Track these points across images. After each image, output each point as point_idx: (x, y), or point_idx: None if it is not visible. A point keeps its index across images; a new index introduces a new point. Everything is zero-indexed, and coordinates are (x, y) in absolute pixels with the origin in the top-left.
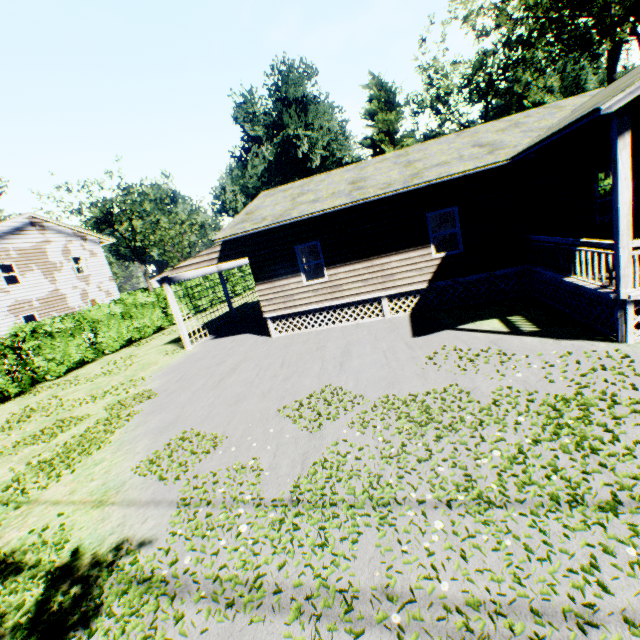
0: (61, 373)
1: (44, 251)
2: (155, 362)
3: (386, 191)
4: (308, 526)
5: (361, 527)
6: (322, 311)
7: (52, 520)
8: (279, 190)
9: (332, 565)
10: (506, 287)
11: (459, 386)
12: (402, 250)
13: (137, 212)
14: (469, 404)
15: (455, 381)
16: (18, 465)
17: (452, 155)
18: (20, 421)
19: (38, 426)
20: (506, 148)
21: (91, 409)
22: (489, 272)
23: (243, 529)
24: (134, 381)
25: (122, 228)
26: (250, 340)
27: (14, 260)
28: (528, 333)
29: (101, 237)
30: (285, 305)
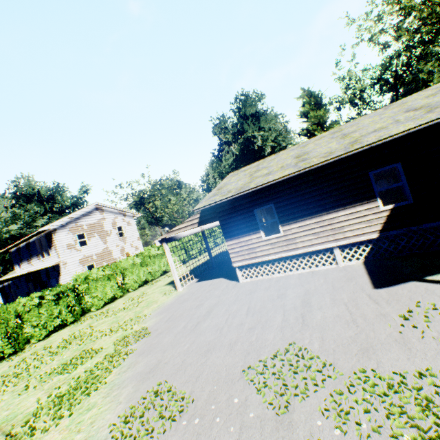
0: (99, 306)
1: (102, 224)
2: (156, 300)
3: (328, 158)
4: None
5: None
6: (280, 260)
7: None
8: (241, 170)
9: None
10: None
11: None
12: (348, 205)
13: (157, 196)
14: None
15: None
16: (44, 395)
17: (386, 122)
18: (64, 347)
19: (71, 354)
20: None
21: (106, 342)
22: None
23: None
24: (139, 317)
25: (149, 206)
26: (223, 284)
27: (85, 231)
28: None
29: (134, 213)
30: (249, 256)
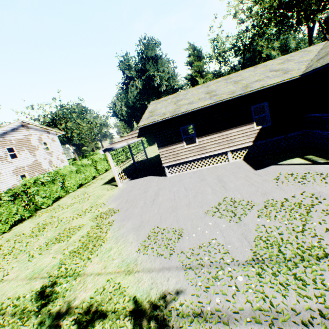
0: (50, 204)
1: (29, 140)
2: (103, 194)
3: (234, 95)
4: (282, 274)
5: (318, 271)
6: (194, 161)
7: (104, 284)
8: (161, 100)
9: (319, 295)
10: (294, 142)
11: (308, 192)
12: (238, 126)
13: (69, 118)
14: (324, 200)
15: (303, 189)
16: (56, 255)
17: (261, 76)
18: (40, 231)
19: (53, 233)
20: (293, 70)
21: (81, 221)
22: (285, 135)
23: (241, 279)
24: (98, 205)
25: (61, 127)
26: (154, 179)
27: (14, 145)
28: (325, 163)
29: (57, 131)
30: (174, 159)
